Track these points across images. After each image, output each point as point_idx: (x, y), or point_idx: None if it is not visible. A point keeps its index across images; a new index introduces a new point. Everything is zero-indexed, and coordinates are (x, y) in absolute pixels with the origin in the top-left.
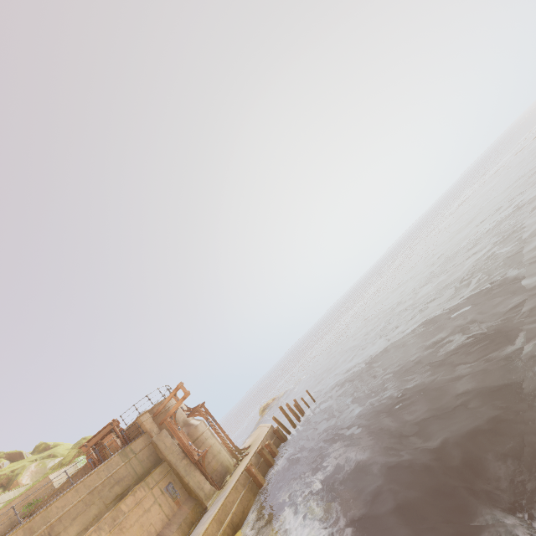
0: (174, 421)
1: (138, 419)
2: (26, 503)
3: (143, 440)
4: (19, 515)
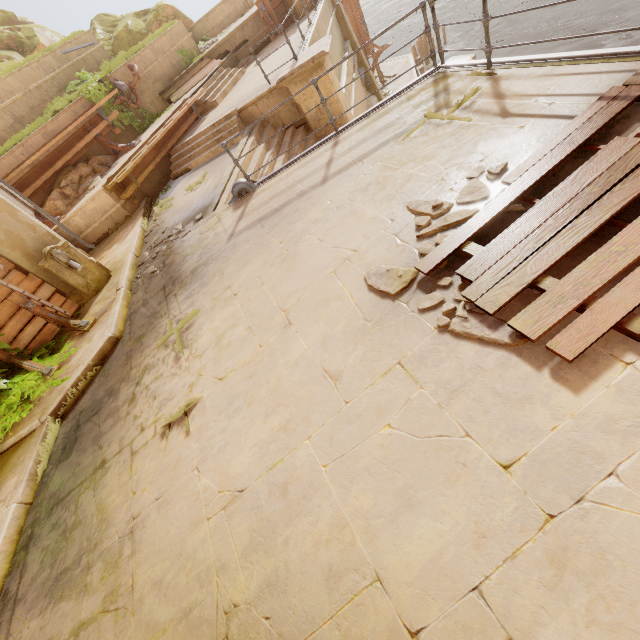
0: None
1: None
2: (176, 49)
3: (329, 1)
4: (176, 61)
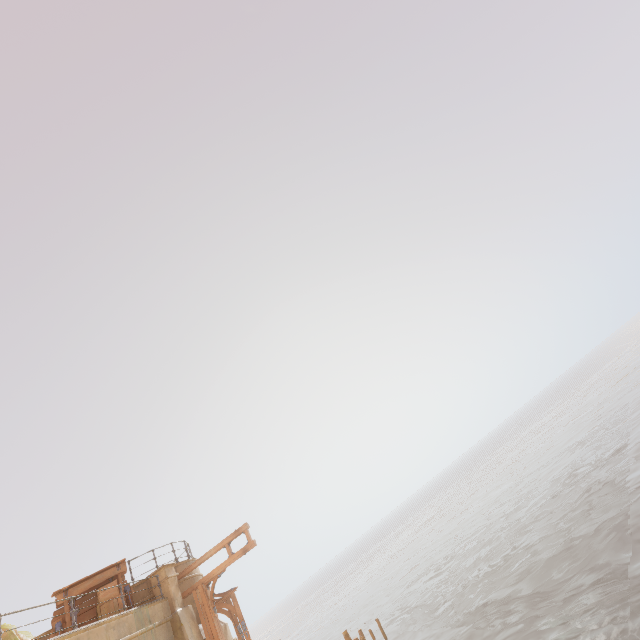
0: (211, 593)
1: (161, 570)
2: None
3: (162, 608)
4: None
